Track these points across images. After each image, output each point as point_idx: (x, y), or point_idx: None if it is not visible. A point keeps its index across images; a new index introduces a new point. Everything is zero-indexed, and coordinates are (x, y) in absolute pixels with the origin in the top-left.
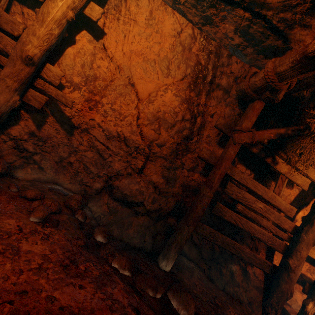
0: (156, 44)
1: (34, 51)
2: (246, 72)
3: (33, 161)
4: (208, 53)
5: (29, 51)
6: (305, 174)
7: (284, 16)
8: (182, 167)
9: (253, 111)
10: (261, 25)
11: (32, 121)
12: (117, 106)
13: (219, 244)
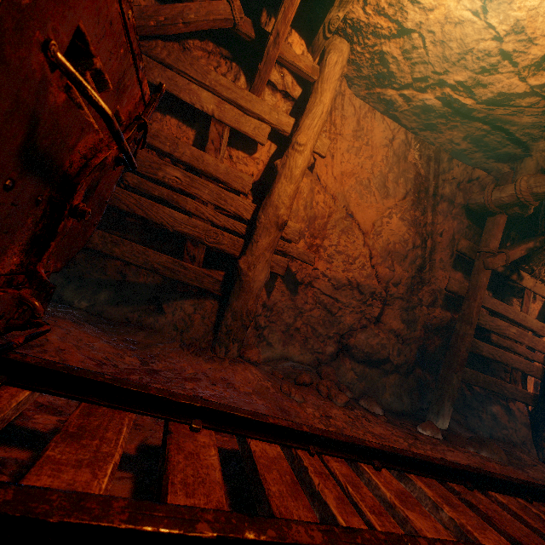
0: (367, 158)
1: (287, 214)
2: (469, 175)
3: (262, 338)
4: (427, 160)
5: (285, 215)
6: None
7: (529, 132)
8: (420, 304)
9: (498, 227)
10: (500, 136)
11: (265, 289)
12: (342, 246)
13: (481, 386)
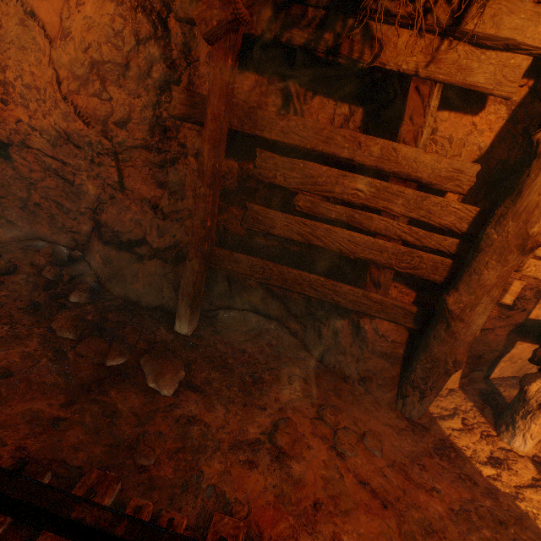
0: None
1: None
2: None
3: None
4: None
5: None
6: (503, 43)
7: None
8: (185, 154)
9: None
10: None
11: None
12: (29, 75)
13: (278, 285)
